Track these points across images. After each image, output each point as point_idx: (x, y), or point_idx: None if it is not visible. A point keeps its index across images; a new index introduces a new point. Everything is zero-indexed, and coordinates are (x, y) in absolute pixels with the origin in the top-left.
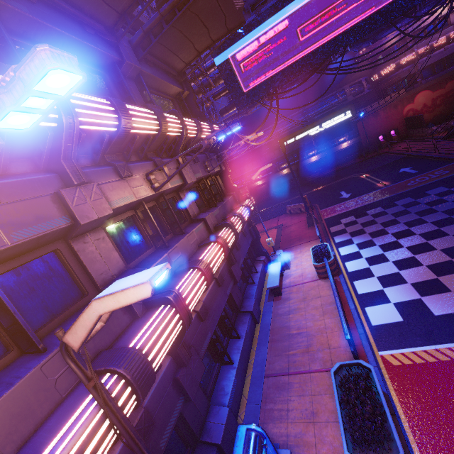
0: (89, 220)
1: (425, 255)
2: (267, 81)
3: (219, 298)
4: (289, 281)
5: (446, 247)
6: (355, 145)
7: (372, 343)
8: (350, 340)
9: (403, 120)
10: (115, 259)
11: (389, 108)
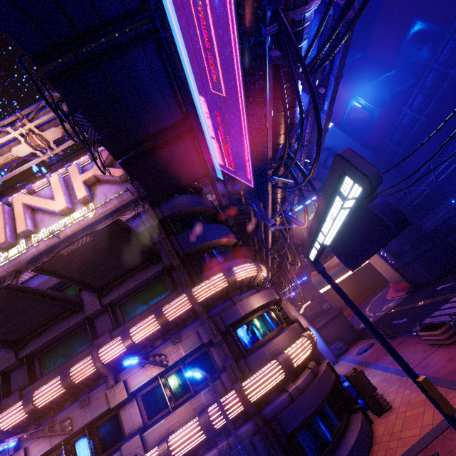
0: None
1: None
2: (254, 164)
3: None
4: None
5: None
6: None
7: None
8: None
9: None
10: None
11: None
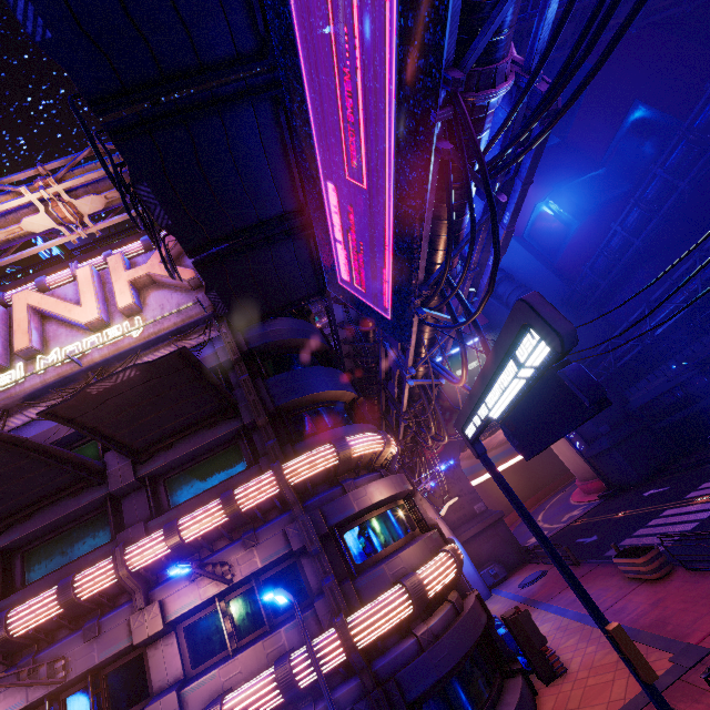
0: None
1: None
2: (395, 287)
3: None
4: None
5: None
6: None
7: None
8: None
9: None
10: None
11: None
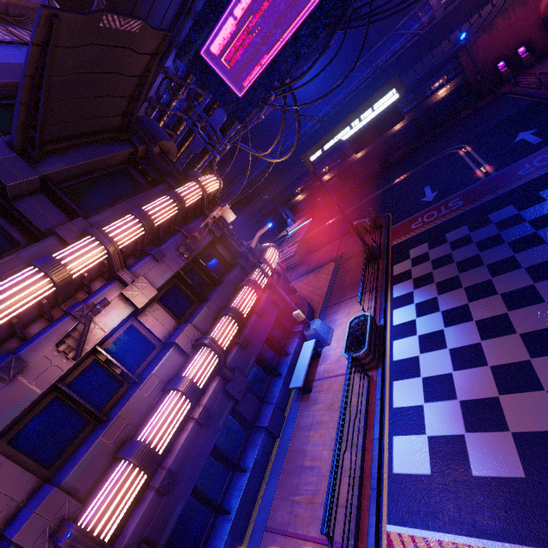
0: None
1: (497, 342)
2: (266, 71)
3: (202, 442)
4: (323, 369)
5: (531, 329)
6: (459, 87)
7: (383, 506)
8: (345, 514)
9: (541, 23)
10: (23, 480)
11: (512, 8)
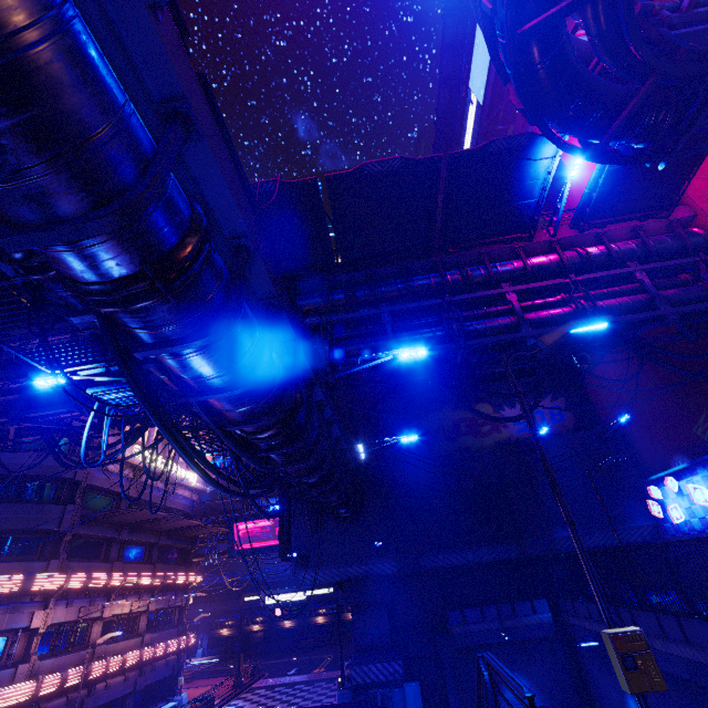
0: (105, 616)
1: None
2: (254, 547)
3: (120, 689)
4: None
5: None
6: None
7: None
8: None
9: None
10: (99, 636)
11: None
